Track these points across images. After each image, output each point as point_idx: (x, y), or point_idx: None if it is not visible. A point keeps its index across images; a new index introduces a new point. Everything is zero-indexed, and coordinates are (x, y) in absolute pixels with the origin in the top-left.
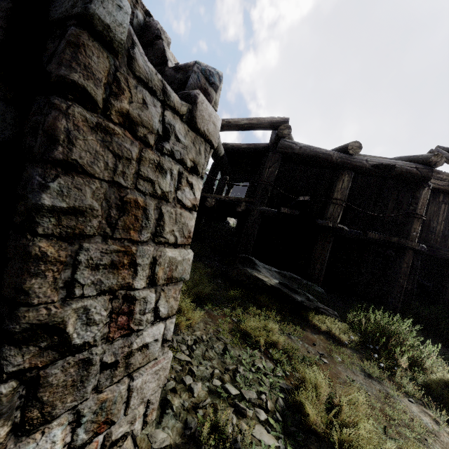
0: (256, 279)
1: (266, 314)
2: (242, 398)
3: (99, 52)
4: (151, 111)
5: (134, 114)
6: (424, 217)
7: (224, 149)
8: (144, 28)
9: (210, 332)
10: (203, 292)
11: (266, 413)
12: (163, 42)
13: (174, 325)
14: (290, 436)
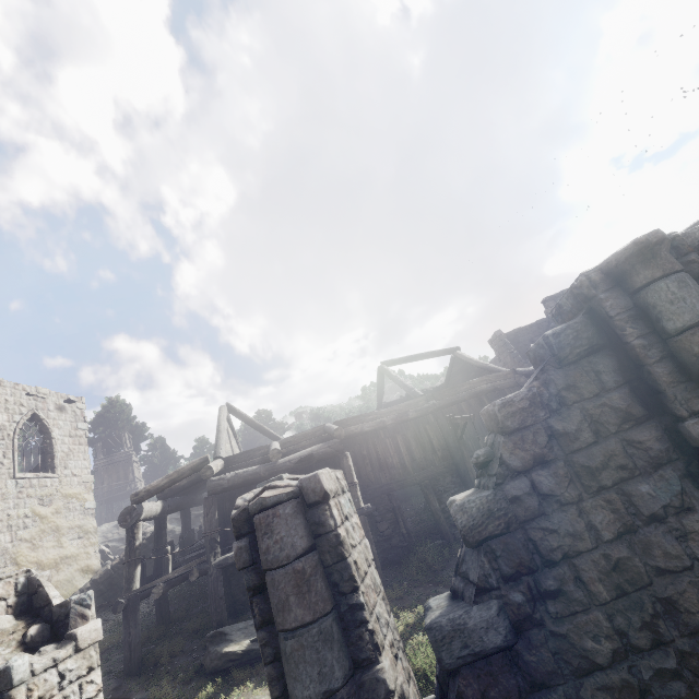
0: (227, 655)
1: (243, 689)
2: None
3: (20, 690)
4: (50, 679)
5: (42, 692)
6: (355, 482)
7: (162, 498)
8: (28, 582)
9: None
10: None
11: None
12: (45, 589)
13: None
14: None
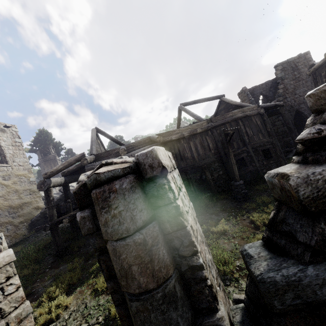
0: None
1: None
2: (89, 325)
3: None
4: None
5: None
6: None
7: (64, 175)
8: None
9: (79, 303)
10: (75, 281)
11: (99, 324)
12: None
13: (57, 315)
14: (107, 325)
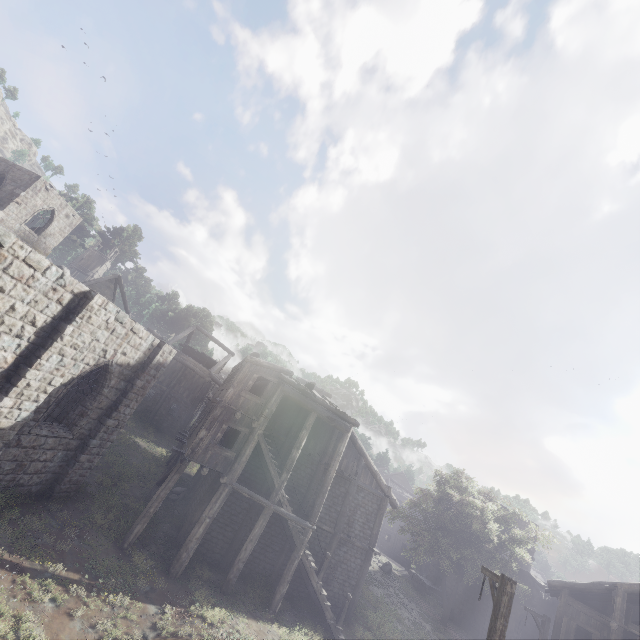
0: None
1: None
2: None
3: None
4: None
5: None
6: None
7: None
8: None
9: None
10: None
11: None
12: None
13: None
14: None
